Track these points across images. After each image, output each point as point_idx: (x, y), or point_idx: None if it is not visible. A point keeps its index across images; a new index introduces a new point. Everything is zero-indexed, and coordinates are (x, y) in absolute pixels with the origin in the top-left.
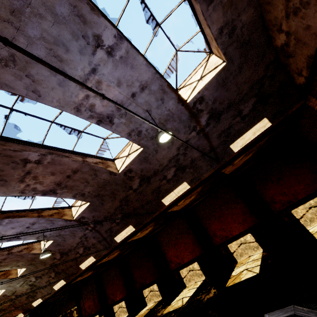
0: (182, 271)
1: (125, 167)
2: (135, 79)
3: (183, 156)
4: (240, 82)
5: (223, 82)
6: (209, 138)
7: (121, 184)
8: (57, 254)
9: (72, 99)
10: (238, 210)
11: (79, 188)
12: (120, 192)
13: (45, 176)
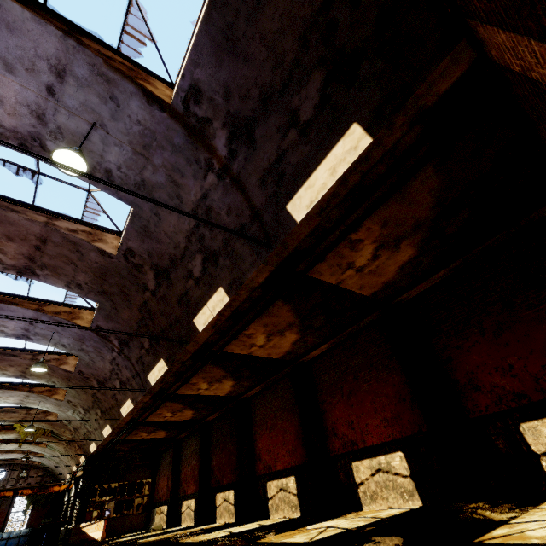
0: (270, 484)
1: (120, 243)
2: (34, 56)
3: (209, 231)
4: (272, 32)
5: (227, 41)
6: (246, 189)
7: (128, 277)
8: (94, 382)
9: None
10: (389, 388)
11: (69, 273)
12: (134, 292)
13: (1, 241)
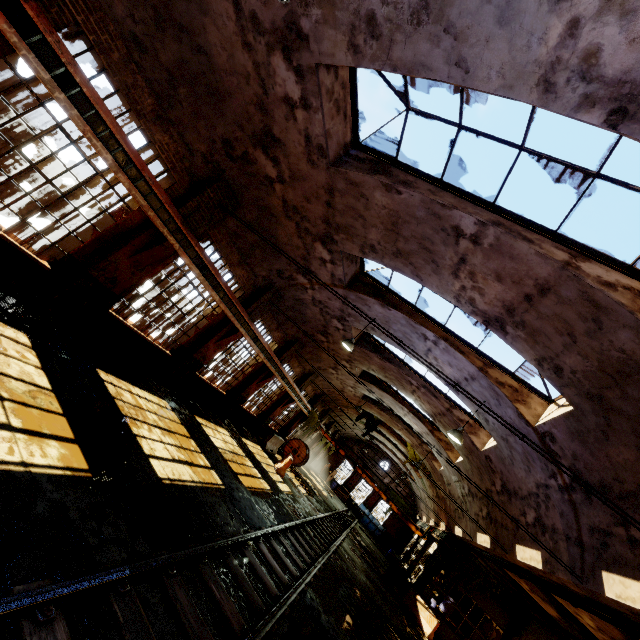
0: None
1: None
2: None
3: None
4: None
5: None
6: None
7: None
8: (498, 480)
9: (532, 54)
10: None
11: (552, 346)
12: None
13: (486, 279)
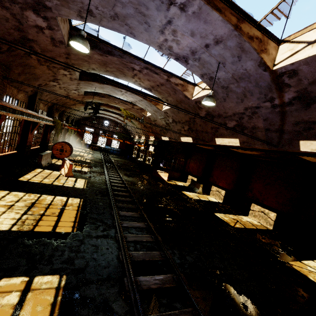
0: None
1: None
2: None
3: None
4: None
5: None
6: None
7: None
8: (203, 112)
9: None
10: None
11: None
12: None
13: None
